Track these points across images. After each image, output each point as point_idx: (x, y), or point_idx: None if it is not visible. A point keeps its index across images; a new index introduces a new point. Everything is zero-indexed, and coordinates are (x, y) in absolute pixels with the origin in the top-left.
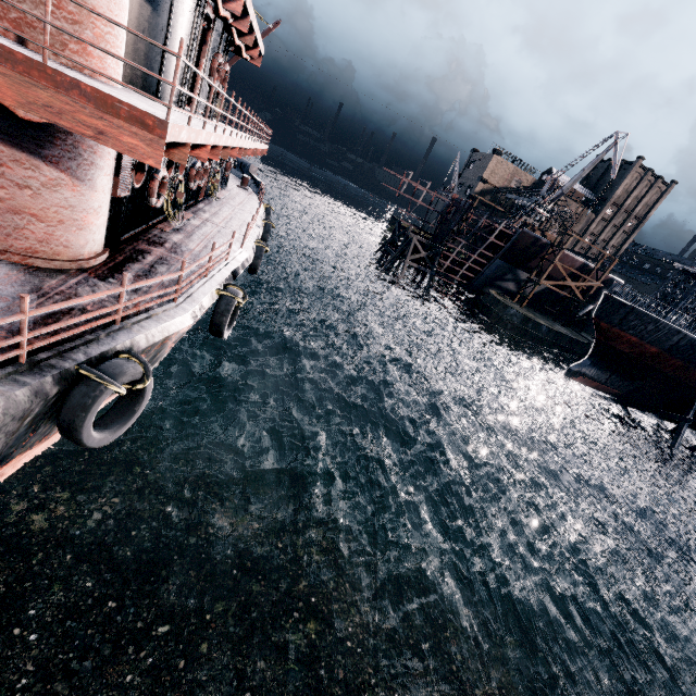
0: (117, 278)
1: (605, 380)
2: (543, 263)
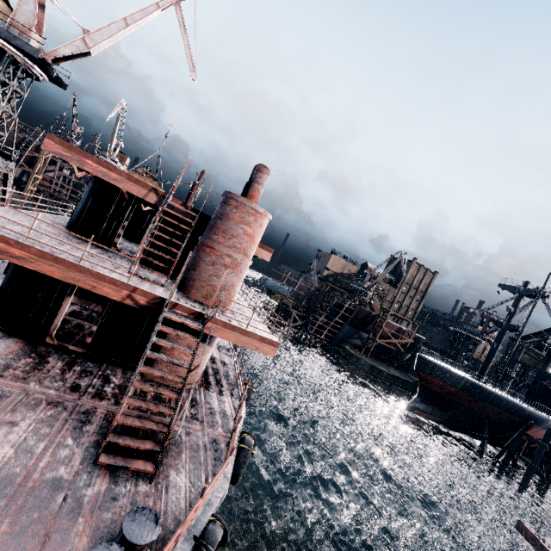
0: (212, 388)
1: (431, 411)
2: (375, 328)
